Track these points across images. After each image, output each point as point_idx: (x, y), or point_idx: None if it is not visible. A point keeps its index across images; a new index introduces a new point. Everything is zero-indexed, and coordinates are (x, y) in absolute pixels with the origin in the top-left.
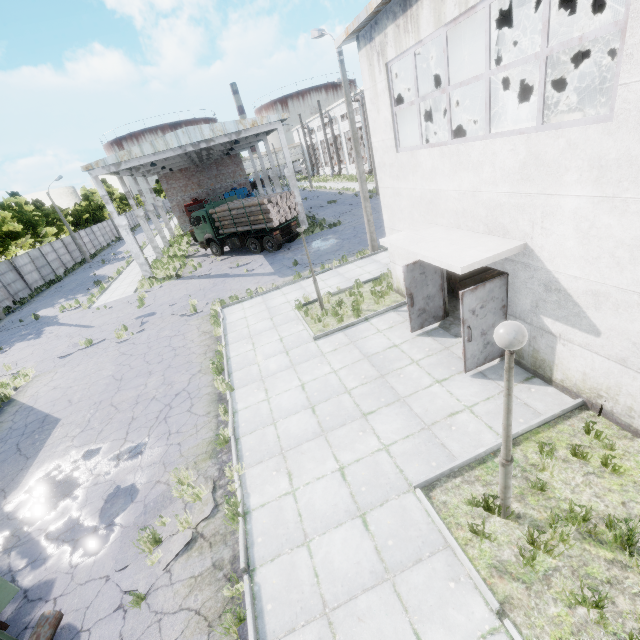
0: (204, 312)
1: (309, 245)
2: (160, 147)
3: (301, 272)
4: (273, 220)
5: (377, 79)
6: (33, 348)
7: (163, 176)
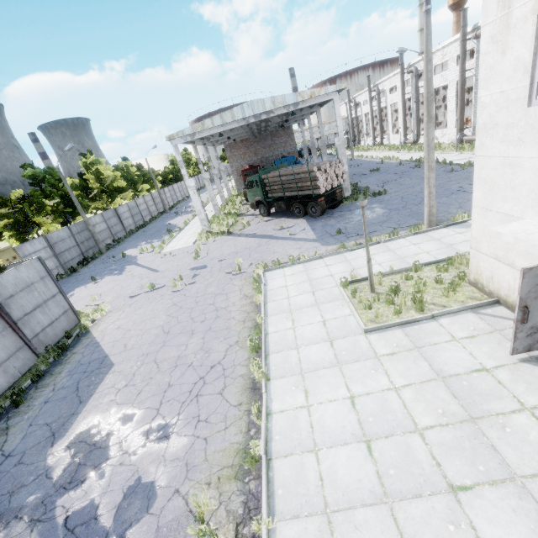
0: (247, 273)
1: (352, 213)
2: (227, 119)
3: (345, 242)
4: (320, 187)
5: (515, 2)
6: (115, 283)
7: (228, 145)
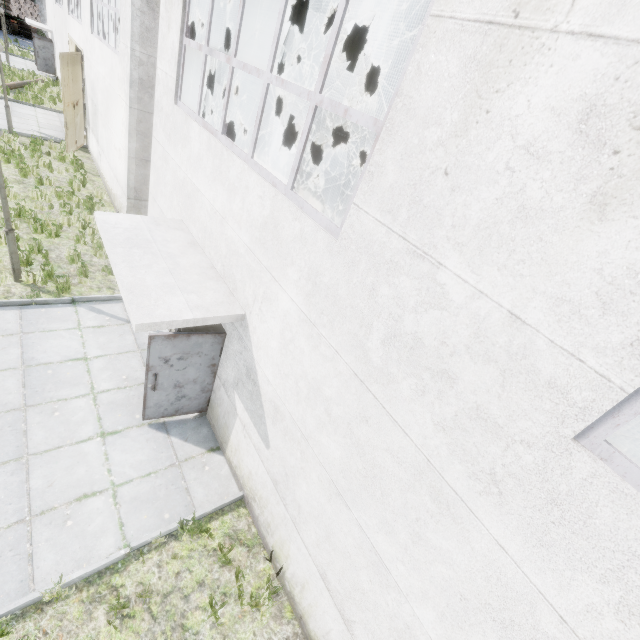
0: None
1: None
2: None
3: (16, 44)
4: (13, 11)
5: None
6: None
7: None
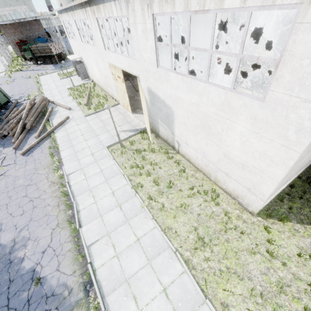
0: (33, 77)
1: (68, 62)
2: (4, 19)
3: (62, 69)
4: (53, 52)
5: (62, 22)
6: None
7: (1, 26)
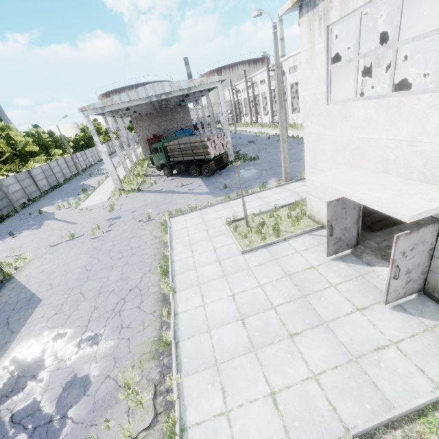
0: (156, 220)
1: (235, 173)
2: (133, 97)
3: (229, 194)
4: (210, 153)
5: (316, 41)
6: (34, 236)
7: (134, 118)
